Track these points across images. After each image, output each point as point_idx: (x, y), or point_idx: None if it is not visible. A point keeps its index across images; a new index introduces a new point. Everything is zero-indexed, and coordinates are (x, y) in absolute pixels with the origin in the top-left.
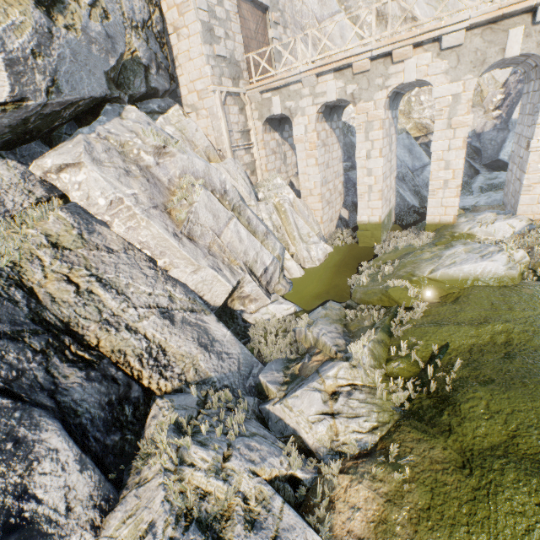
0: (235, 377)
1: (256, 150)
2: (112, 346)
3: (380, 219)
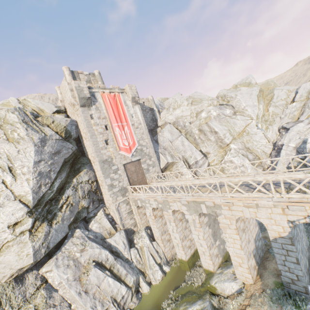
0: None
1: (135, 216)
2: None
3: (186, 259)
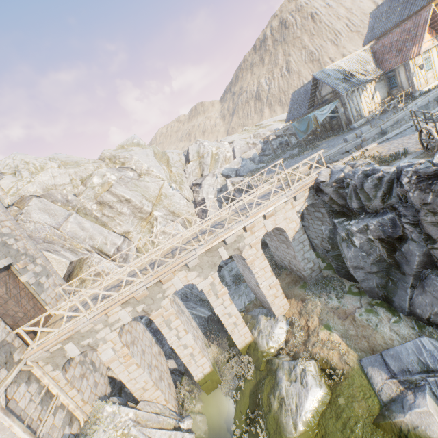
0: None
1: (64, 397)
2: None
3: (211, 367)
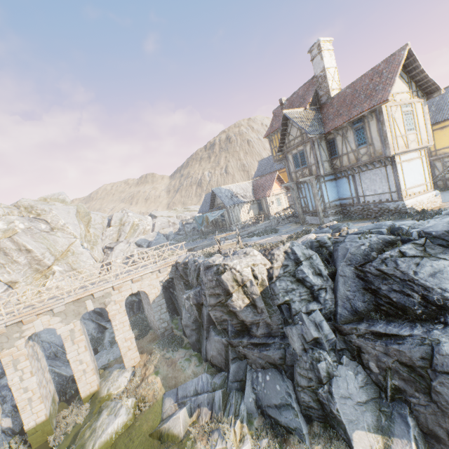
0: None
1: None
2: None
3: (47, 415)
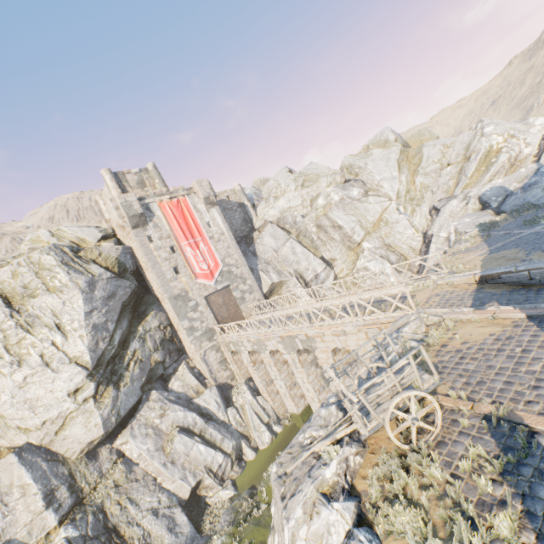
0: None
1: (232, 366)
2: (130, 534)
3: (298, 412)
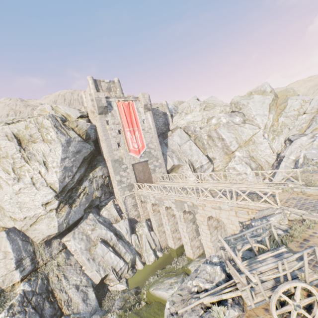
0: (88, 313)
1: (139, 209)
2: (60, 297)
3: (174, 248)
